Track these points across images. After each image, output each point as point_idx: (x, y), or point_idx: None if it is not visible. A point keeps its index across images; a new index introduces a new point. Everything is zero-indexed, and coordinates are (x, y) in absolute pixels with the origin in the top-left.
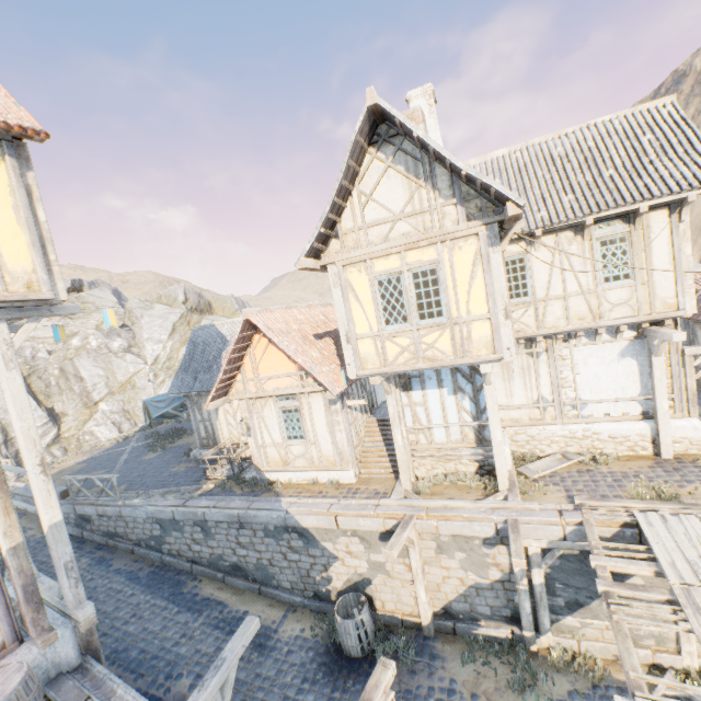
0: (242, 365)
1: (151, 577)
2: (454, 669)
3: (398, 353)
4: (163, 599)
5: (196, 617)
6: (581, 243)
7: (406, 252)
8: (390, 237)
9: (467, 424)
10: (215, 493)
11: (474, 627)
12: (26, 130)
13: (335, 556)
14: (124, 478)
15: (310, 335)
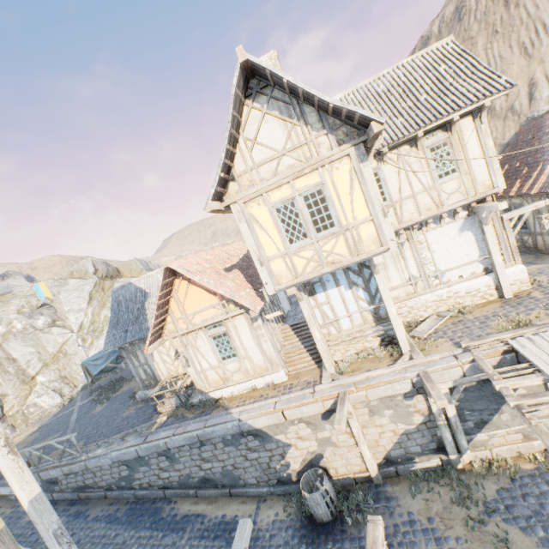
0: (169, 308)
1: (130, 514)
2: (407, 504)
3: (305, 264)
4: (147, 530)
5: (181, 535)
6: (416, 153)
7: (295, 181)
8: (278, 171)
9: (366, 309)
10: (170, 423)
11: (412, 465)
12: None
13: (289, 444)
14: (80, 434)
15: (221, 270)
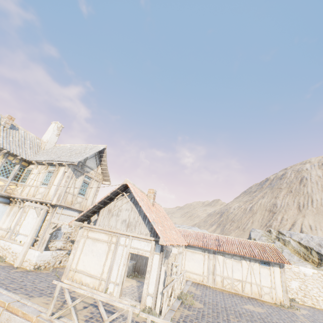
0: None
1: None
2: None
3: None
4: None
5: None
6: (45, 170)
7: None
8: None
9: None
10: None
11: None
12: None
13: None
14: None
15: None
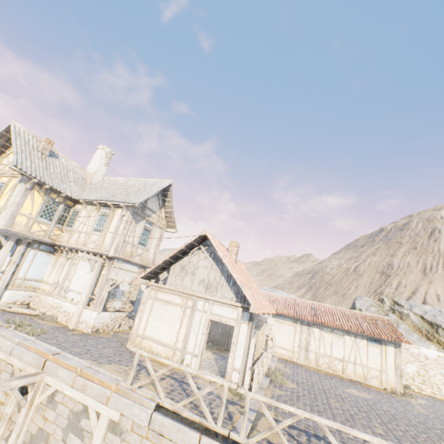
0: None
1: None
2: None
3: None
4: None
5: None
6: (96, 212)
7: (3, 177)
8: (3, 170)
9: None
10: None
11: None
12: None
13: None
14: None
15: None
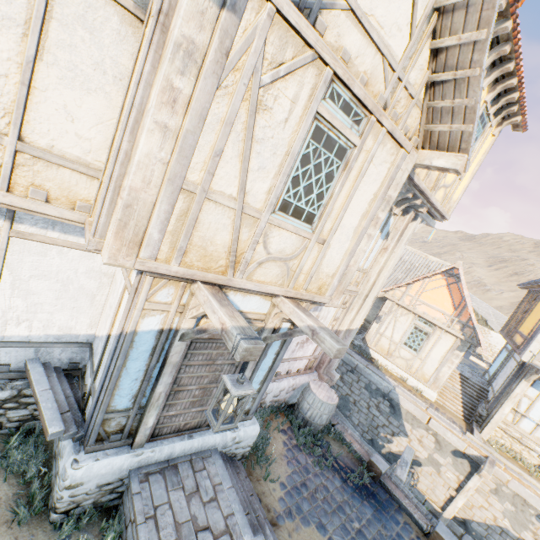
0: (412, 284)
1: None
2: None
3: None
4: None
5: None
6: None
7: None
8: None
9: None
10: None
11: None
12: (523, 125)
13: (406, 434)
14: None
15: None
